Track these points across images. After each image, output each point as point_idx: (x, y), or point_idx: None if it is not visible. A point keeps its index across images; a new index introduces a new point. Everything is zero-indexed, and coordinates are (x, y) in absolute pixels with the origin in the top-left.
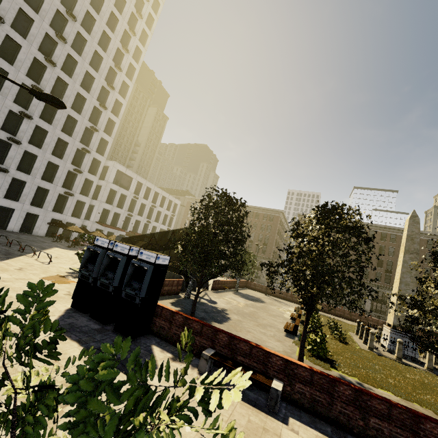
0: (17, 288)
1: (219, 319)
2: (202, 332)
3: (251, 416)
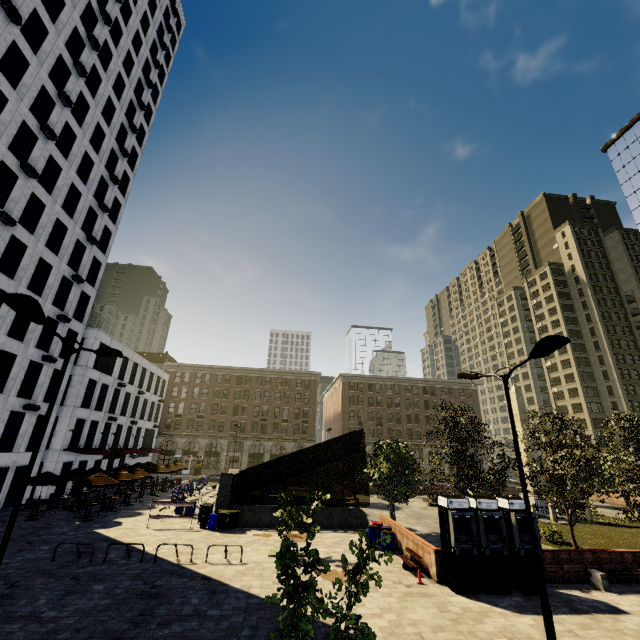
0: (392, 604)
1: None
2: (571, 559)
3: None
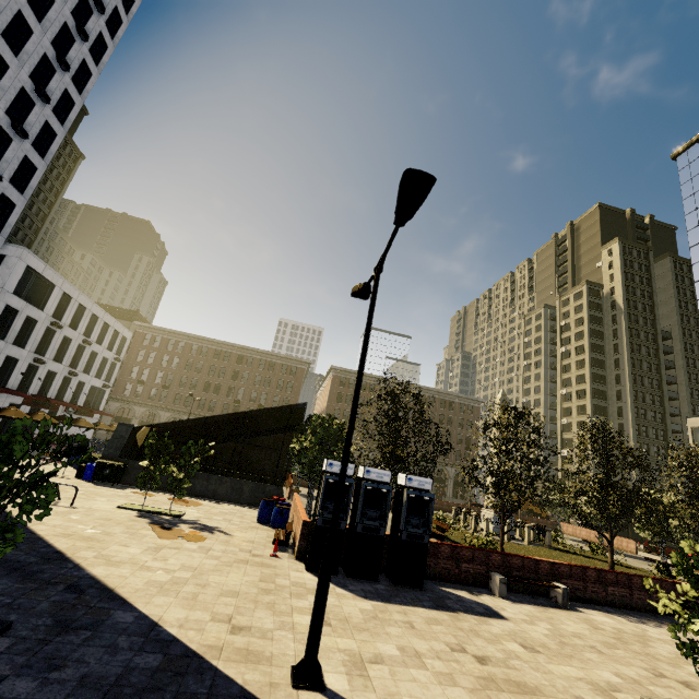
0: (205, 565)
1: None
2: (474, 558)
3: (571, 615)
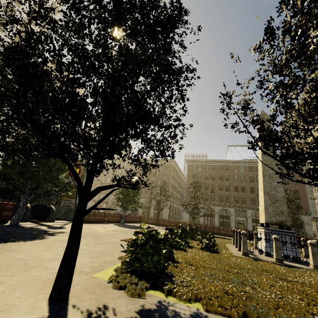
0: None
1: (13, 239)
2: None
3: None
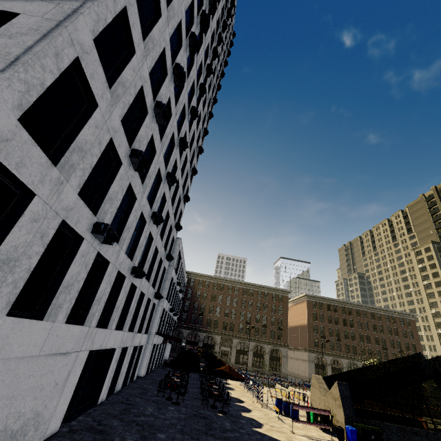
0: None
1: None
2: None
3: None
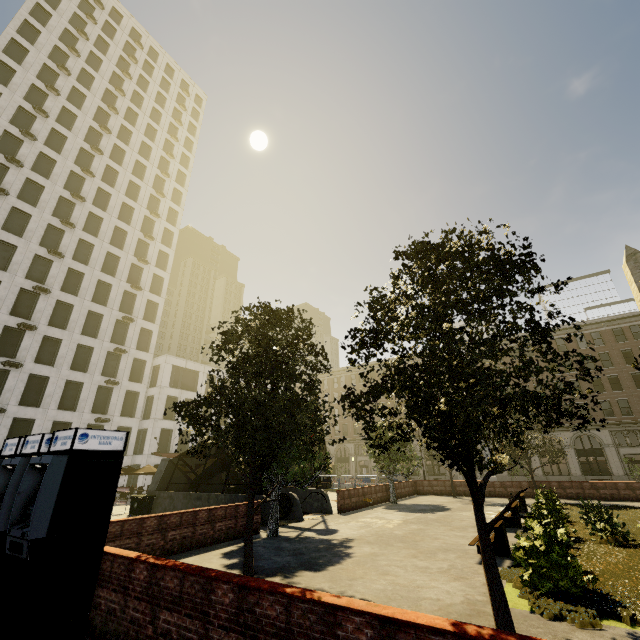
0: None
1: (321, 561)
2: (182, 597)
3: None
